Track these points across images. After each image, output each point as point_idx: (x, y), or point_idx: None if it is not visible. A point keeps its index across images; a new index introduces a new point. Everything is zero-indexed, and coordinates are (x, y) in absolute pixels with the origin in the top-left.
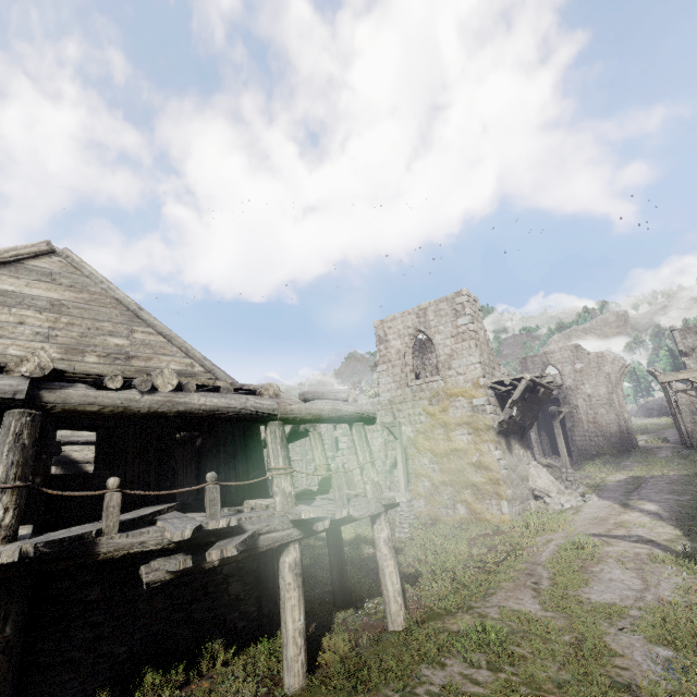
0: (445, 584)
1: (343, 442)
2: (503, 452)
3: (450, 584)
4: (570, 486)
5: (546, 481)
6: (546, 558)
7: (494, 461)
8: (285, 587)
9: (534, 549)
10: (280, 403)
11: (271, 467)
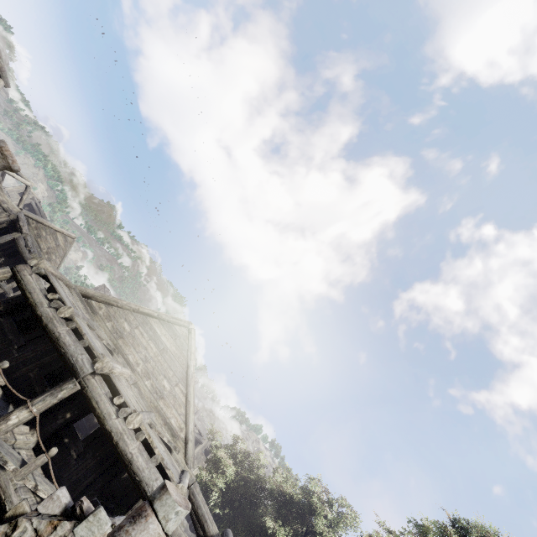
0: None
1: None
2: None
3: None
4: None
5: None
6: None
7: None
8: None
9: None
10: None
11: None
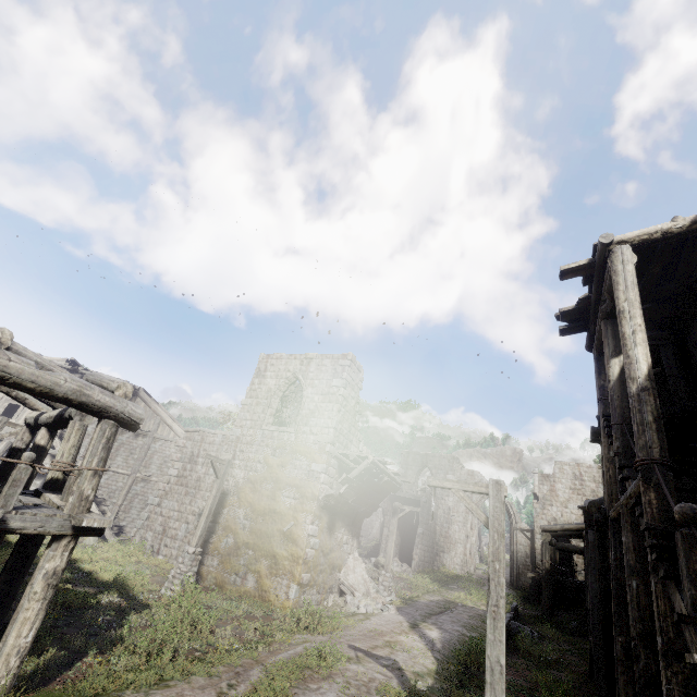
0: (138, 661)
1: (176, 468)
2: (320, 529)
3: (143, 663)
4: (382, 591)
5: (358, 578)
6: (278, 659)
7: (305, 535)
8: None
9: (276, 645)
10: None
11: None
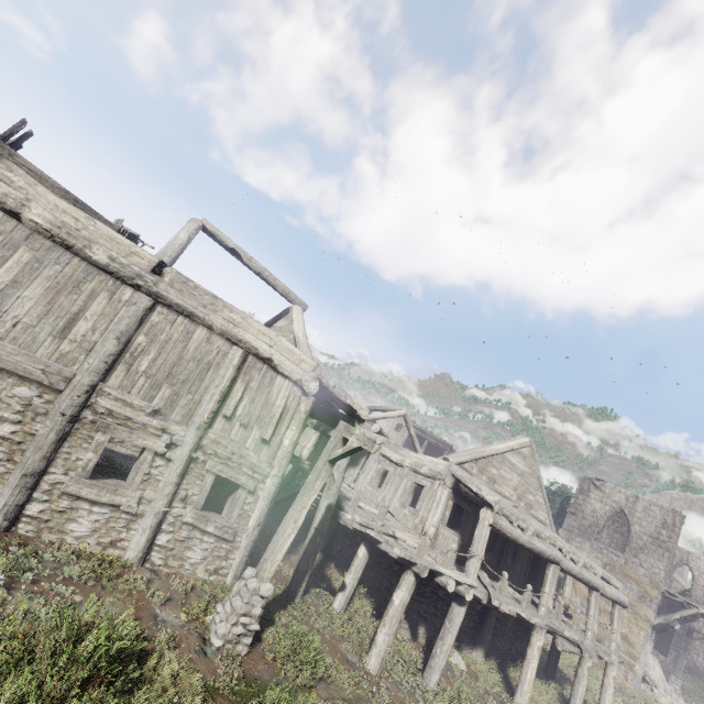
0: None
1: None
2: (646, 640)
3: None
4: (672, 690)
5: (657, 675)
6: None
7: (639, 643)
8: (582, 674)
9: None
10: (602, 584)
11: (592, 616)
